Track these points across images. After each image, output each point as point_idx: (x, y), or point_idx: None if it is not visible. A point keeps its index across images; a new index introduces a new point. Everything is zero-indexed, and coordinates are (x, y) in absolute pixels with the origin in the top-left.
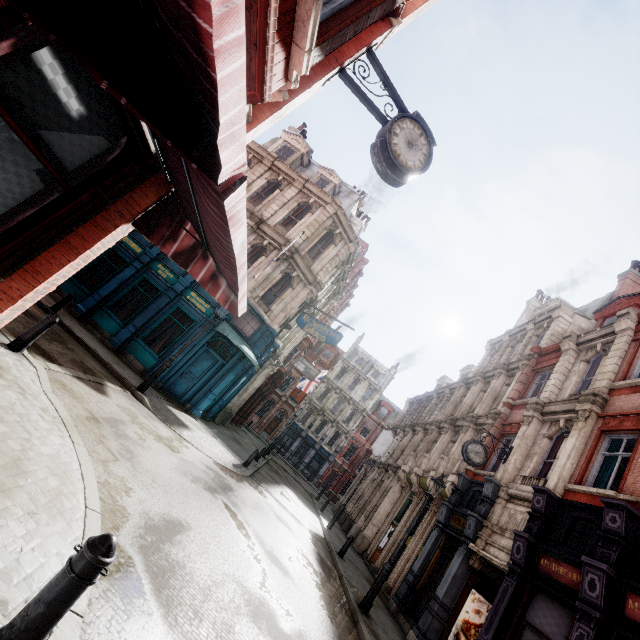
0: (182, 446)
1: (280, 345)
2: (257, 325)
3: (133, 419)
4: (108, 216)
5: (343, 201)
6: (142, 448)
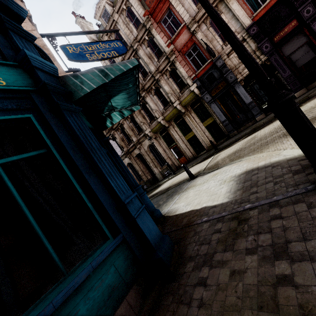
0: None
1: None
2: None
3: None
4: None
5: None
6: None
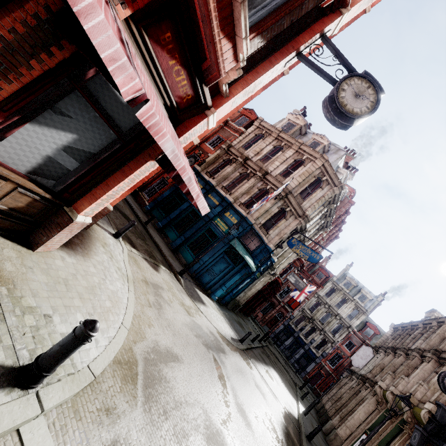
0: (197, 314)
1: (275, 260)
2: (258, 243)
3: (169, 289)
4: (143, 156)
5: (331, 156)
6: (168, 306)
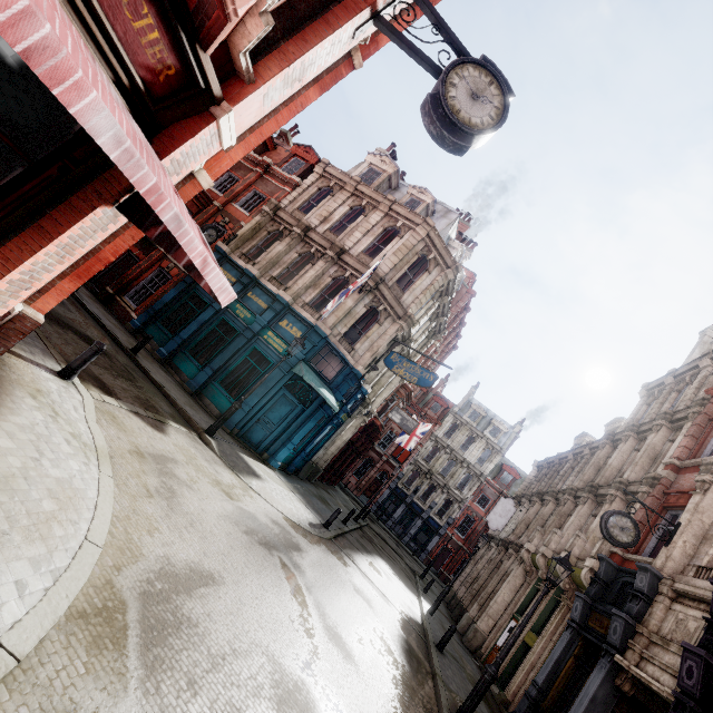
0: (246, 495)
1: (368, 391)
2: (340, 367)
3: (189, 460)
4: (85, 197)
5: (438, 222)
6: (189, 489)
